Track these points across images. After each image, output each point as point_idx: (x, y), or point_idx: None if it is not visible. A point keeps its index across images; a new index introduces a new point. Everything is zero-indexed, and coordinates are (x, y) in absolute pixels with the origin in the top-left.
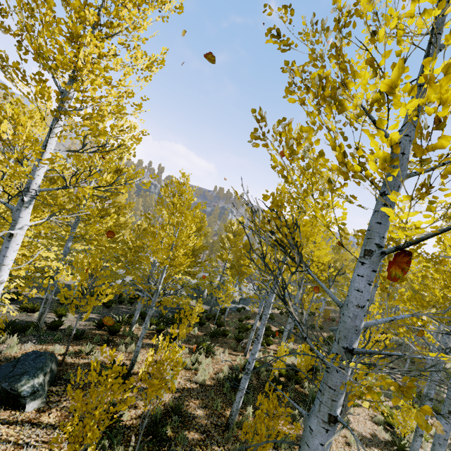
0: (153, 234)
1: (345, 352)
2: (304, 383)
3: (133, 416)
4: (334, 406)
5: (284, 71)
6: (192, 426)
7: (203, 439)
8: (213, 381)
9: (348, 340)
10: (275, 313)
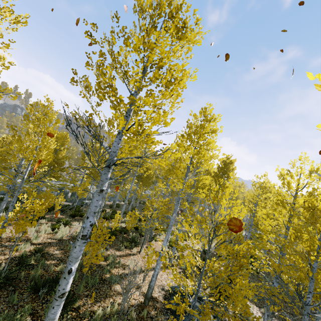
0: (20, 137)
1: (107, 168)
2: (130, 233)
3: (3, 259)
4: (102, 187)
5: (94, 53)
6: (50, 258)
7: (58, 263)
8: (68, 237)
9: (109, 163)
10: (121, 204)
